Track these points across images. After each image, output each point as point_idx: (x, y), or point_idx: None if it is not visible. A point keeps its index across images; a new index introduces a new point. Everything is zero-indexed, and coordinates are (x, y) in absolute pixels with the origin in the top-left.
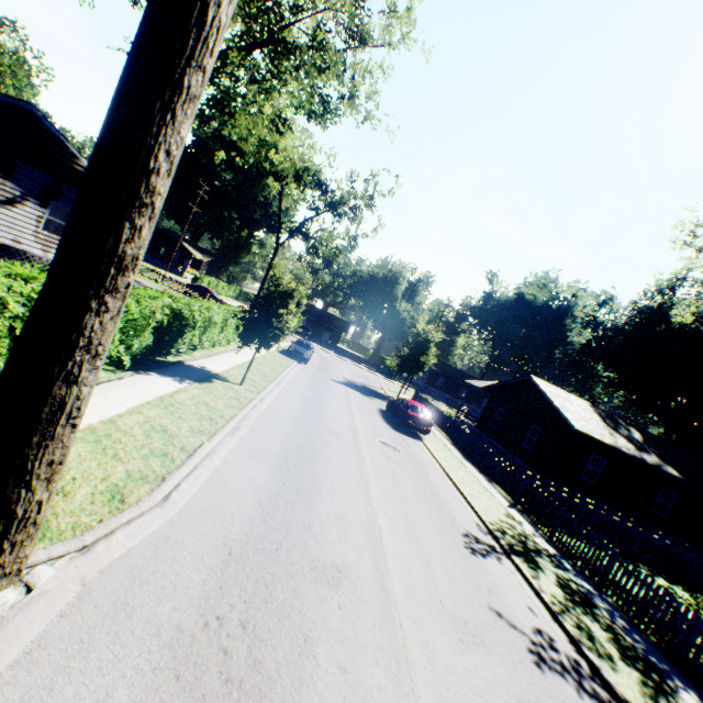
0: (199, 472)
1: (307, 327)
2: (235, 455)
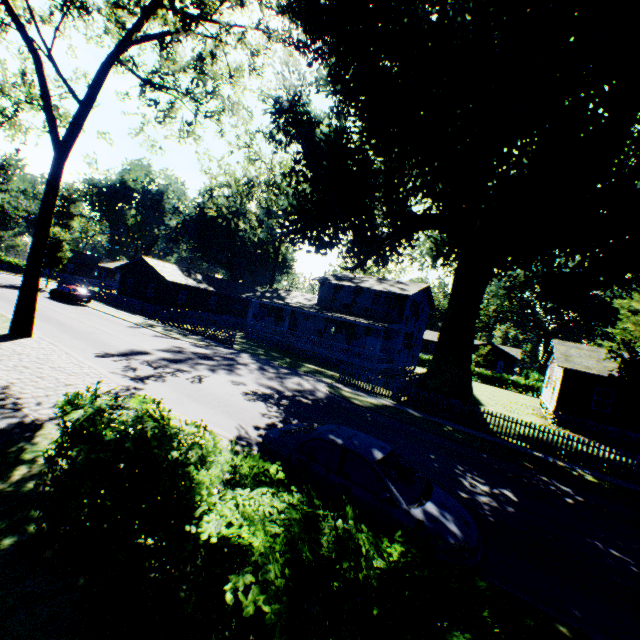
0: None
1: None
2: None
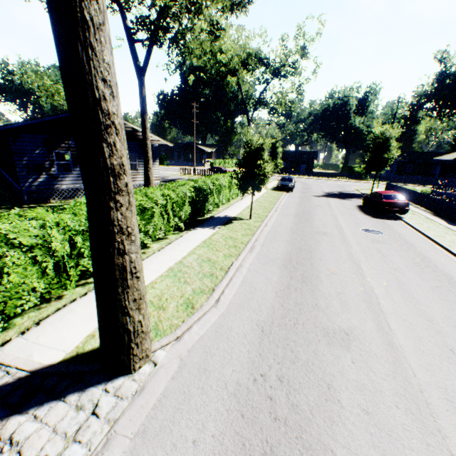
0: (234, 281)
1: (287, 167)
2: (254, 265)
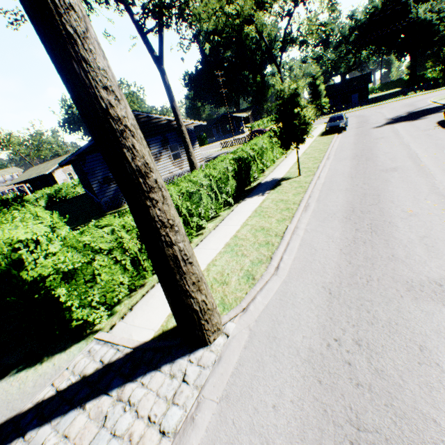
0: (291, 246)
1: (334, 104)
2: (311, 224)
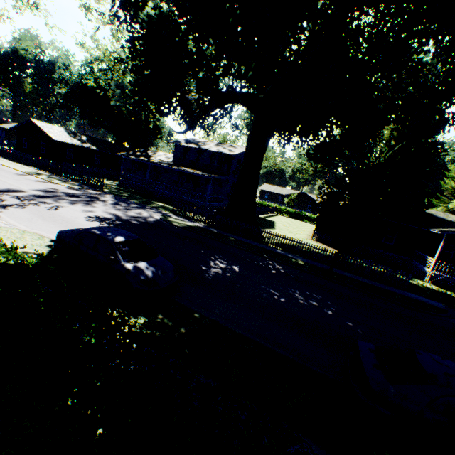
0: None
1: None
2: None
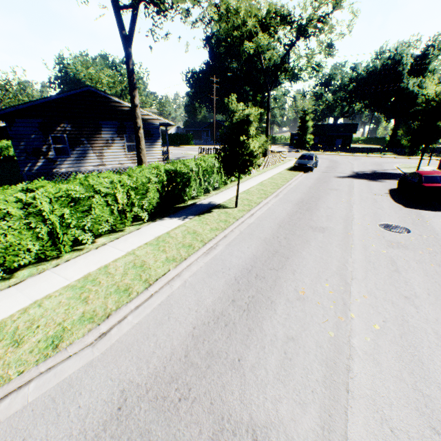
0: (151, 301)
1: (318, 143)
2: (197, 276)
